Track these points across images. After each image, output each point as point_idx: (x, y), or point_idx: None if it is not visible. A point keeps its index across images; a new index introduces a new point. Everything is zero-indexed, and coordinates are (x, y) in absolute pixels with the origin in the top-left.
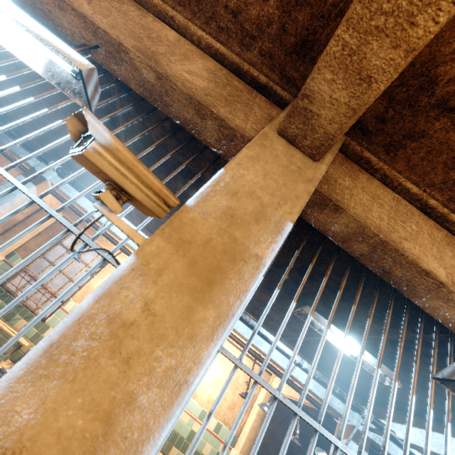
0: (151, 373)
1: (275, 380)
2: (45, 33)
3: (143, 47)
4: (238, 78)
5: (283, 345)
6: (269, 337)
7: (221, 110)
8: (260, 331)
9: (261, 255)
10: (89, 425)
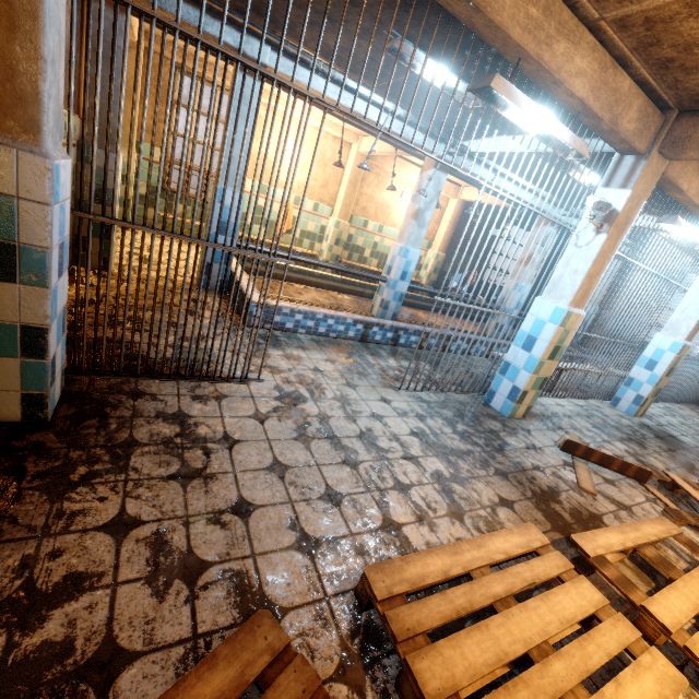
0: (608, 258)
1: (466, 191)
2: (572, 137)
3: (612, 116)
4: (651, 103)
5: (532, 186)
6: (523, 183)
7: (636, 144)
8: (518, 181)
9: (634, 219)
10: (599, 269)
